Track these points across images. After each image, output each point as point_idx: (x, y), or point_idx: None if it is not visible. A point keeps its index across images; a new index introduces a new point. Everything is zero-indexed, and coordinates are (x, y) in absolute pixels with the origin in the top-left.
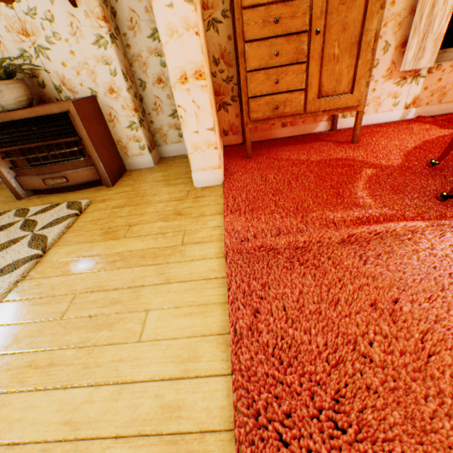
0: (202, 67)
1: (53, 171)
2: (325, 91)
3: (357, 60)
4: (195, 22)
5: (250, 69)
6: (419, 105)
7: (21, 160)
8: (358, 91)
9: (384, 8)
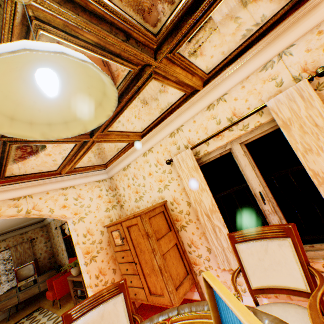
0: (90, 283)
1: (81, 300)
2: (152, 290)
3: (157, 277)
4: (86, 269)
5: (122, 272)
6: (268, 296)
7: (79, 290)
8: (166, 295)
9: (157, 254)
